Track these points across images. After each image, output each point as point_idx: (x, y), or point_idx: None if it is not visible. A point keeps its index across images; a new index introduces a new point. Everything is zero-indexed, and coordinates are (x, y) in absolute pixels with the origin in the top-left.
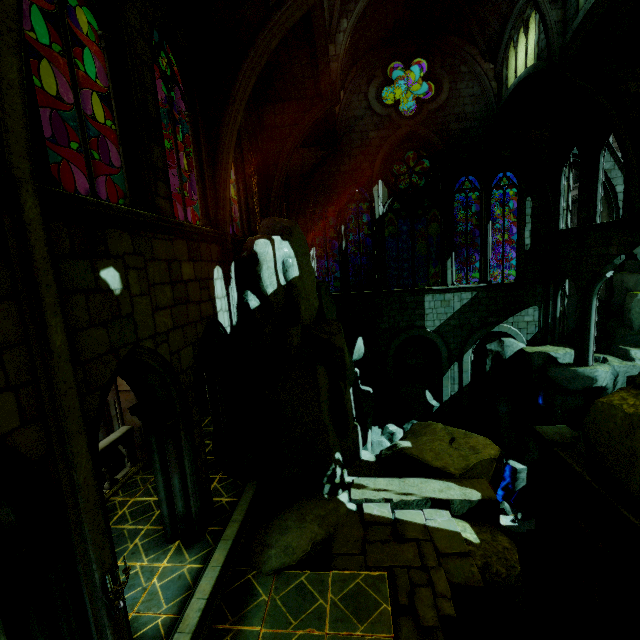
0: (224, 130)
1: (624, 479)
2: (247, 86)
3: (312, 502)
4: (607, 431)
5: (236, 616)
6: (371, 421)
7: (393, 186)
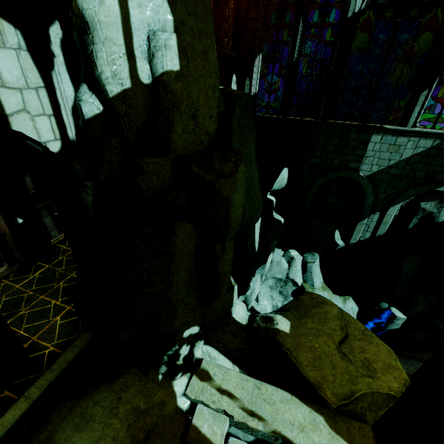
0: None
1: None
2: None
3: (140, 382)
4: None
5: None
6: (275, 246)
7: None
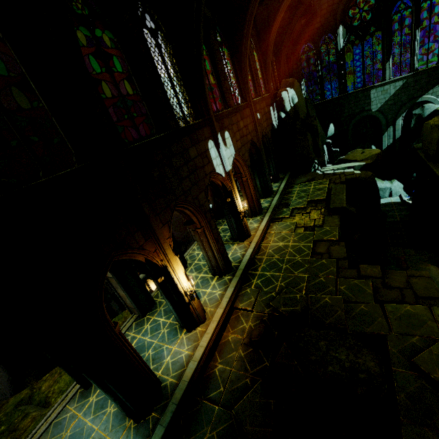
0: (268, 56)
1: (428, 151)
2: (274, 36)
3: (308, 174)
4: (426, 134)
5: (291, 189)
6: None
7: (349, 26)
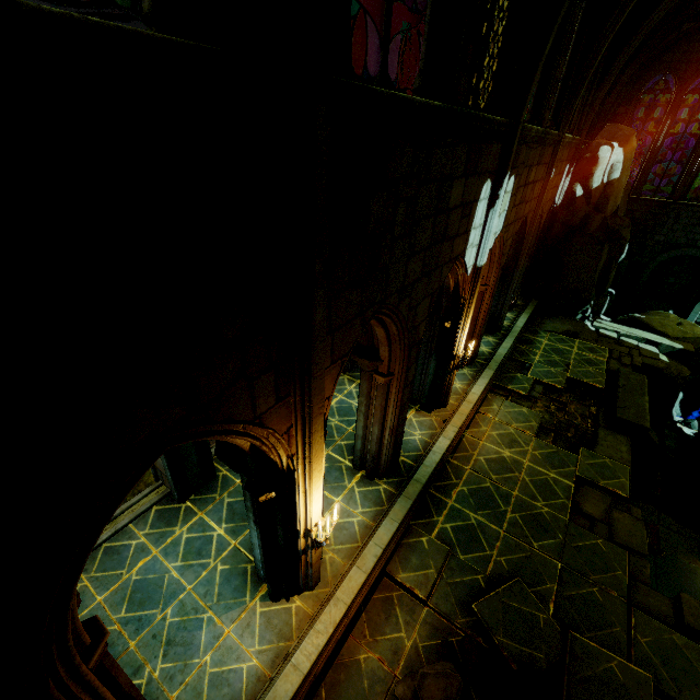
0: (620, 57)
1: None
2: (657, 19)
3: (568, 319)
4: None
5: (532, 335)
6: None
7: None
